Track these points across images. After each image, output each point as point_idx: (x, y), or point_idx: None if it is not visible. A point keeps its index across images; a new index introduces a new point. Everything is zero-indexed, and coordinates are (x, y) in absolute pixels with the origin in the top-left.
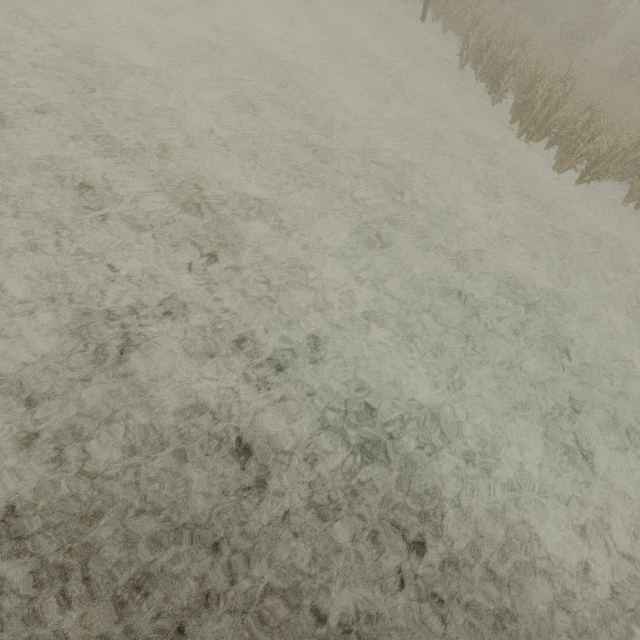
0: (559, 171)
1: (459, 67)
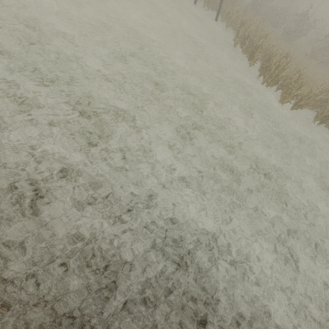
0: (282, 103)
1: (233, 46)
